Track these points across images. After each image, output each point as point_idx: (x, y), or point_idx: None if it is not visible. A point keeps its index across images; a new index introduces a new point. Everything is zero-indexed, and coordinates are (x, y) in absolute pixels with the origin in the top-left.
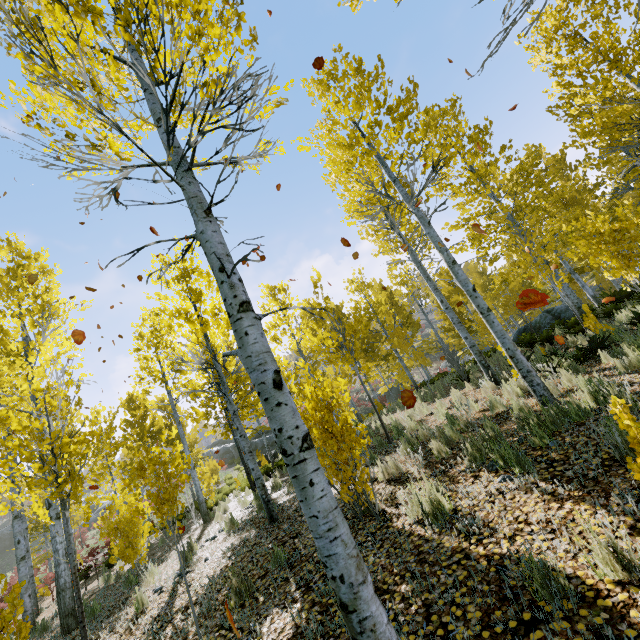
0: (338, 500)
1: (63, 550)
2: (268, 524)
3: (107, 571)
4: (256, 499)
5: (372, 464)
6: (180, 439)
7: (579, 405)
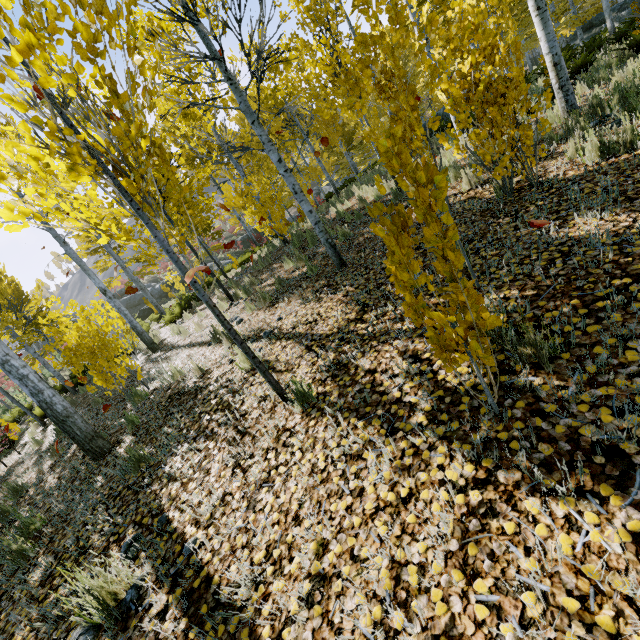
0: None
1: (34, 375)
2: (335, 271)
3: (11, 451)
4: (245, 293)
5: None
6: (21, 302)
7: None
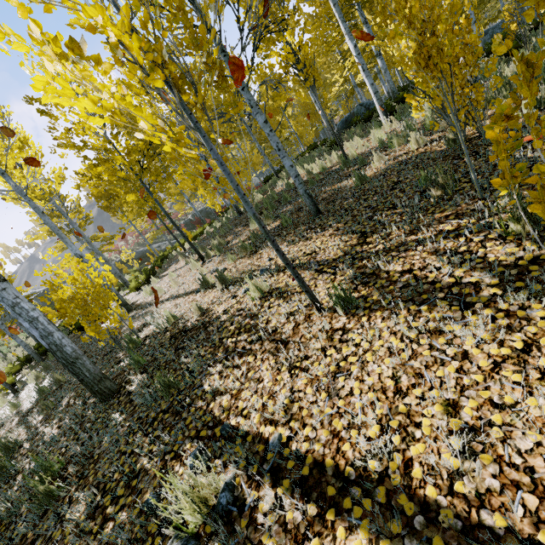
0: (389, 170)
1: (43, 318)
2: (312, 219)
3: None
4: (218, 250)
5: (365, 165)
6: None
7: (544, 63)
